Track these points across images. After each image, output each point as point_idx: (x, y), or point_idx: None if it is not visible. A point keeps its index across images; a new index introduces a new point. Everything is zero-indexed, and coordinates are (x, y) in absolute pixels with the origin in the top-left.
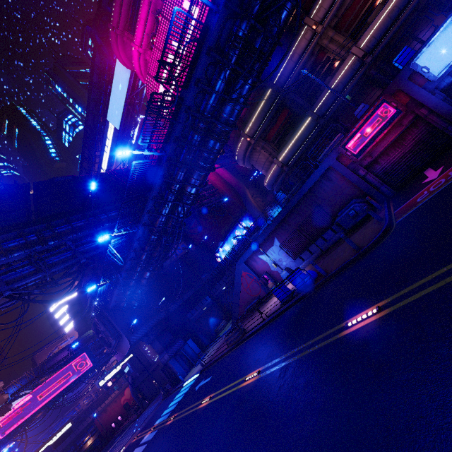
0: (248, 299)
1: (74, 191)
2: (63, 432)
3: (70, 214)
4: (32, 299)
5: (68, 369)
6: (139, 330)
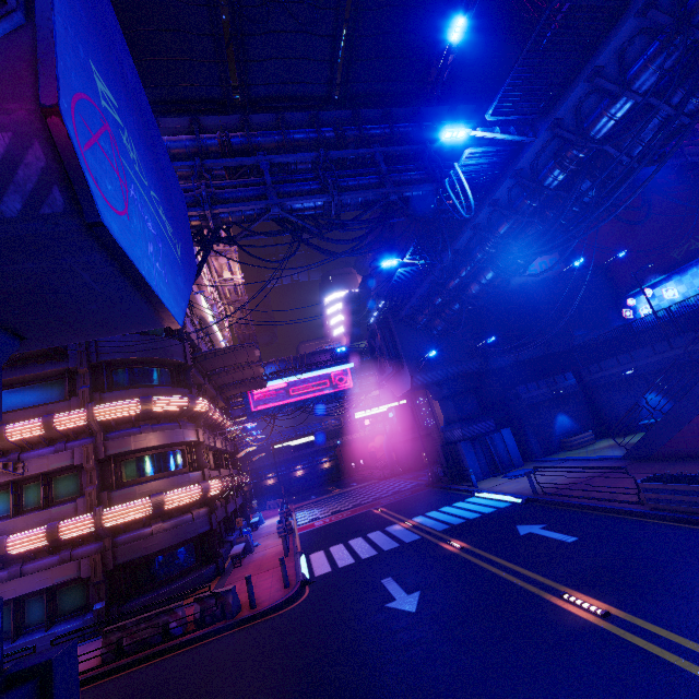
0: None
1: (417, 38)
2: (304, 441)
3: (394, 102)
4: (305, 239)
5: (325, 376)
6: (430, 372)
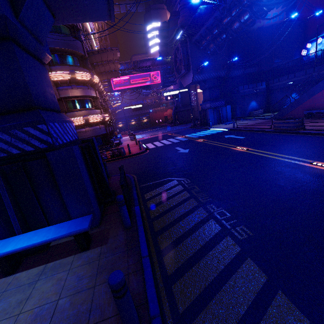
0: (318, 105)
1: None
2: (137, 107)
3: None
4: None
5: (148, 75)
6: (202, 74)
